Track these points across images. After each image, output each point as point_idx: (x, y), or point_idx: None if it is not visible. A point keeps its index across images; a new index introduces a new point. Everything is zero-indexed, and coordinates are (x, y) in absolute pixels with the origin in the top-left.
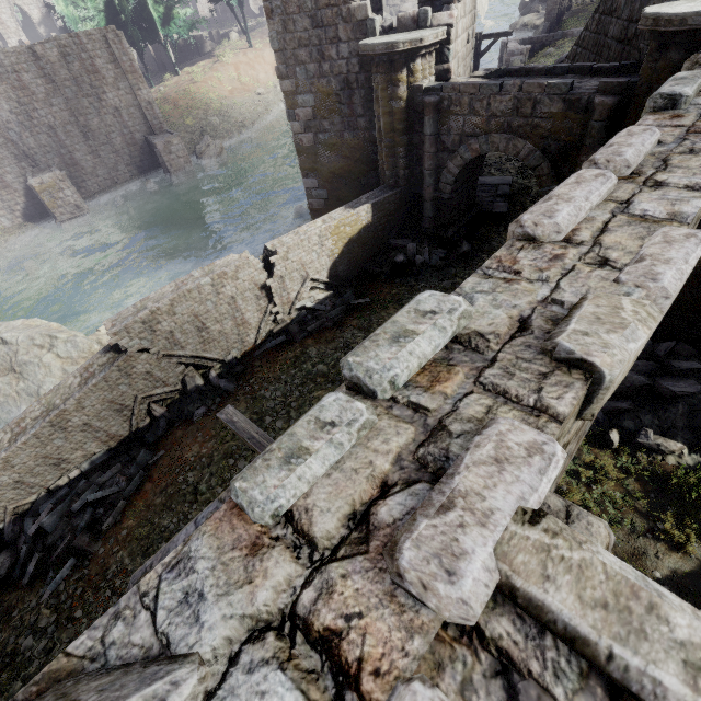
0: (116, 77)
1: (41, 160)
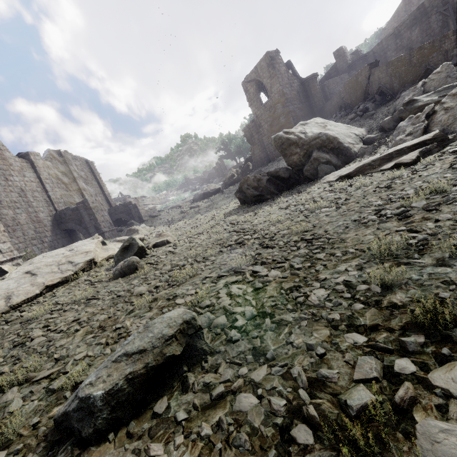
0: (92, 179)
1: (61, 208)
